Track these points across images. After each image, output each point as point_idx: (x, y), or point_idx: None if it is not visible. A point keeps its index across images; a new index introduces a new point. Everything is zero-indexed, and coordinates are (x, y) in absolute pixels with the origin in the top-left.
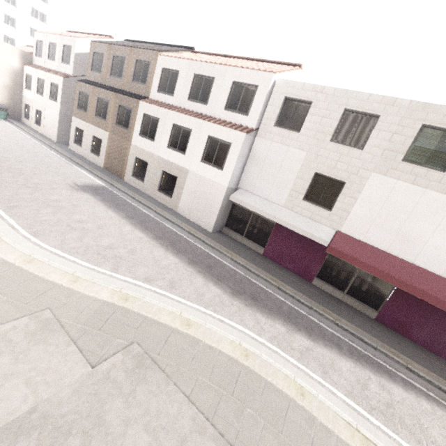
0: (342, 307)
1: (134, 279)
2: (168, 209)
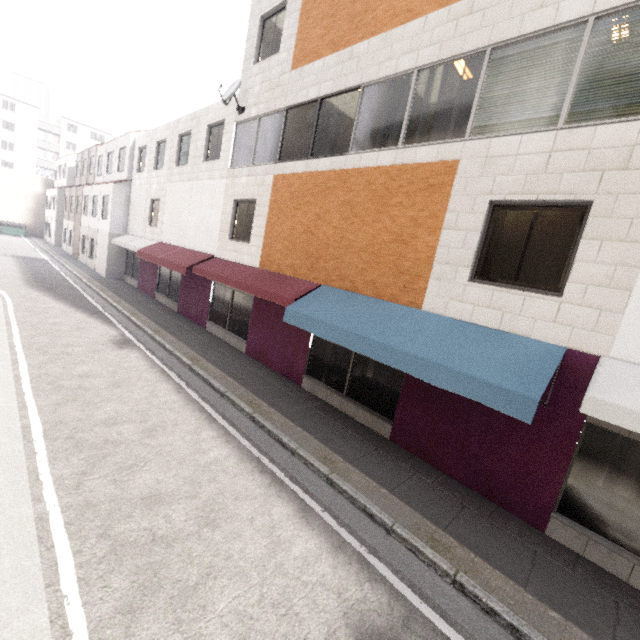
0: (152, 305)
1: None
2: (89, 269)
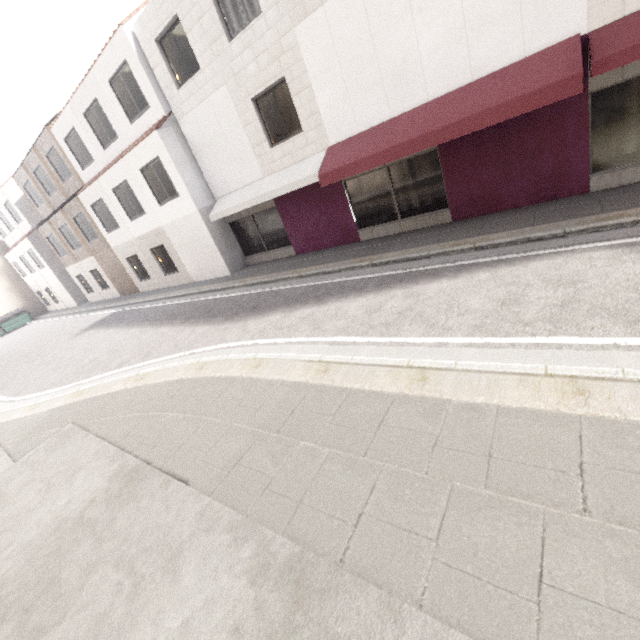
0: (398, 240)
1: (104, 373)
2: (184, 286)
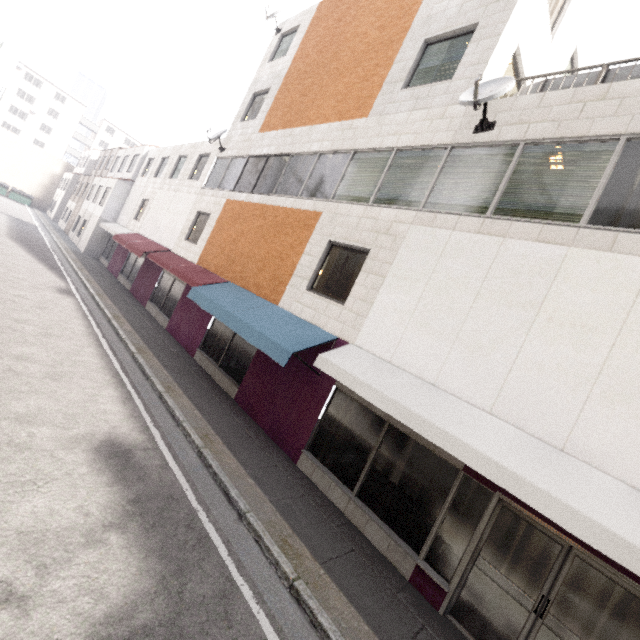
0: (110, 281)
1: None
2: (72, 244)
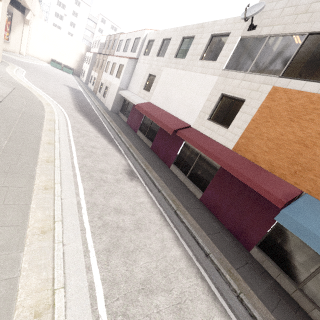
0: (136, 139)
1: (42, 91)
2: (102, 103)
